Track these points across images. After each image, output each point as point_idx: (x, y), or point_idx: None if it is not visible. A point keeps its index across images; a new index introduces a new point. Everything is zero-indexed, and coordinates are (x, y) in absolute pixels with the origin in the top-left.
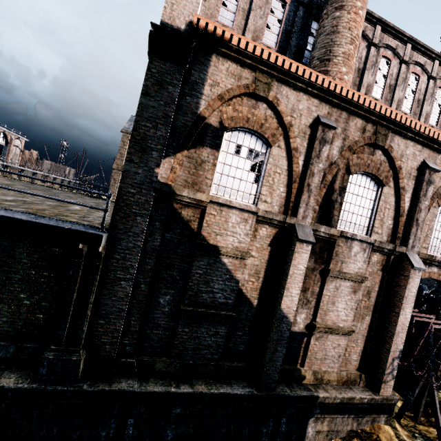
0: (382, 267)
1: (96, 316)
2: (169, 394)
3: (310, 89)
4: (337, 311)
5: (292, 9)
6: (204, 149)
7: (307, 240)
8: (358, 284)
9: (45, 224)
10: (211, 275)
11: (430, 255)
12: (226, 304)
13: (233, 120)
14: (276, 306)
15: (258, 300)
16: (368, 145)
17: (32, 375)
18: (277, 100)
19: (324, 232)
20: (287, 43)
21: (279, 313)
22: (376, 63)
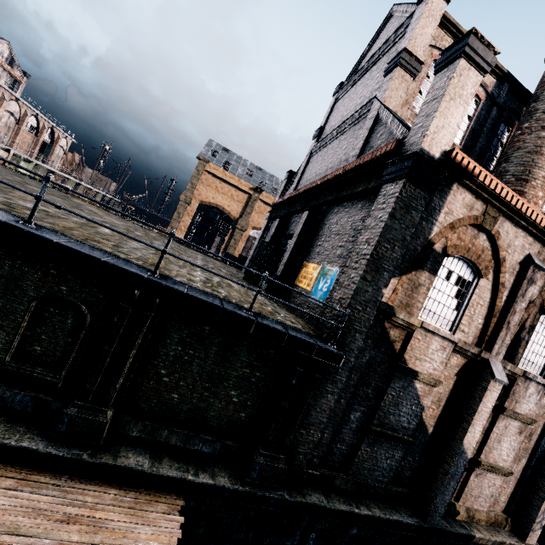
0: None
1: (300, 425)
2: (353, 514)
3: (530, 229)
4: (500, 449)
5: (485, 108)
6: (423, 272)
7: (502, 380)
8: (525, 425)
9: (304, 340)
10: (402, 398)
11: None
12: (407, 429)
13: (456, 248)
14: (455, 439)
15: (433, 427)
16: None
17: (238, 476)
18: (498, 235)
19: (508, 370)
20: (472, 143)
21: (460, 448)
22: None
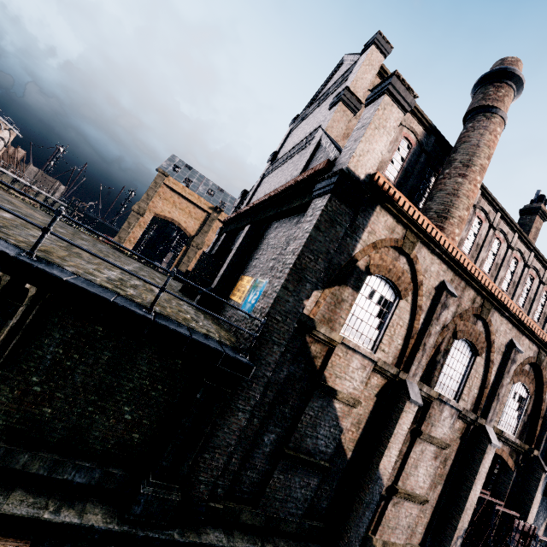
0: (461, 435)
1: (203, 448)
2: None
3: (444, 257)
4: (417, 476)
5: (415, 153)
6: (347, 288)
7: (417, 402)
8: (440, 450)
9: (209, 346)
10: (321, 419)
11: (500, 430)
12: (325, 453)
13: (378, 267)
14: (372, 465)
15: (352, 452)
16: (473, 315)
17: (117, 513)
18: (416, 259)
19: (425, 392)
20: (404, 181)
21: (376, 474)
22: (471, 221)
